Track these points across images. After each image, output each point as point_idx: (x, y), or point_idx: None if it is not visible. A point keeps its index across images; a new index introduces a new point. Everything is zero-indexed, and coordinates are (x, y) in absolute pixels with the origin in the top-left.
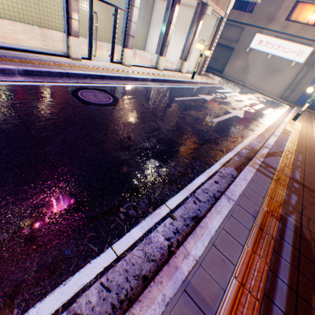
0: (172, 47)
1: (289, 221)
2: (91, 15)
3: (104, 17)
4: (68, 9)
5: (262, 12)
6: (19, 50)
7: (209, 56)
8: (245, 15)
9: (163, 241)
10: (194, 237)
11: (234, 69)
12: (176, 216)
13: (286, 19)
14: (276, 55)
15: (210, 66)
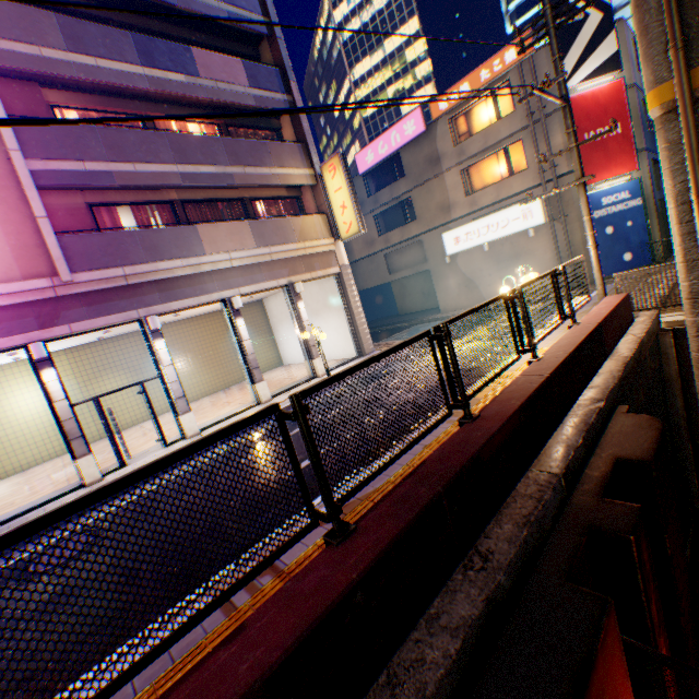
0: None
1: None
2: (104, 415)
3: (195, 368)
4: (65, 432)
5: (428, 210)
6: (5, 522)
7: (361, 322)
8: (411, 226)
9: None
10: None
11: (451, 295)
12: None
13: (467, 194)
14: (494, 239)
15: (426, 306)
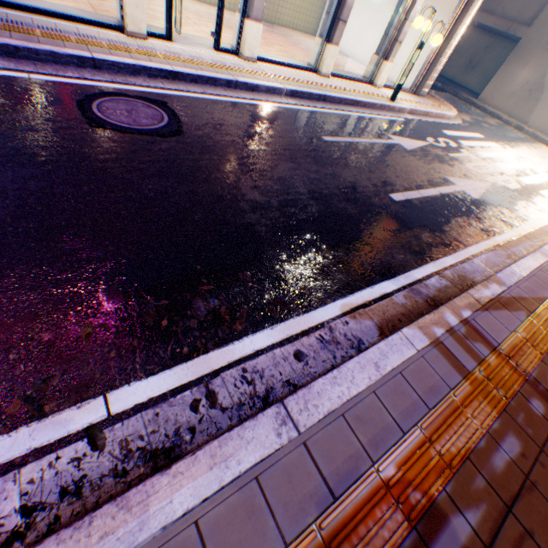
0: (370, 29)
1: (452, 530)
2: None
3: None
4: None
5: None
6: (21, 9)
7: (448, 53)
8: None
9: (7, 514)
10: (71, 542)
11: (507, 89)
12: (109, 440)
13: None
14: None
15: (457, 79)
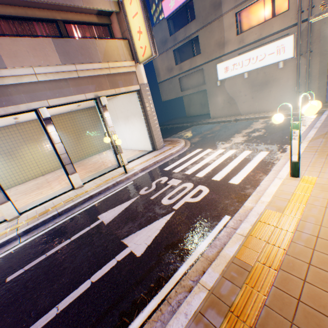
0: (125, 135)
1: None
2: None
3: (50, 151)
4: None
5: (209, 46)
6: None
7: (155, 127)
8: (197, 58)
9: None
10: None
11: (218, 107)
12: None
13: (238, 33)
14: (252, 69)
15: (202, 113)
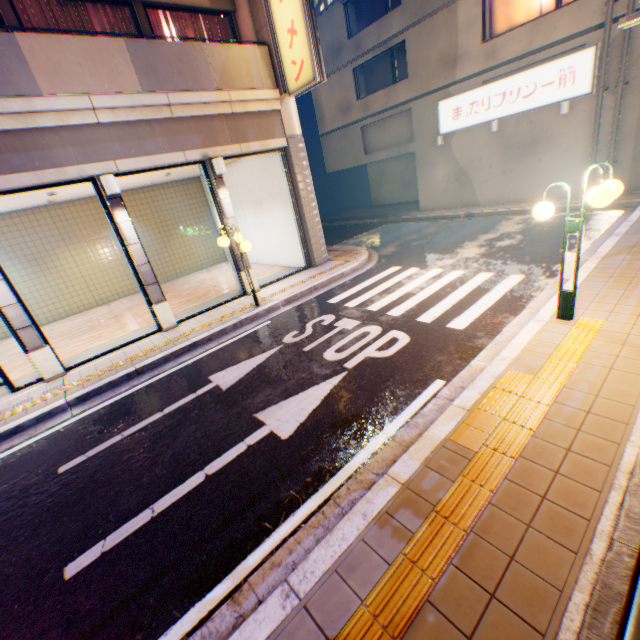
0: (254, 236)
1: None
2: None
3: (112, 261)
4: None
5: (425, 63)
6: None
7: (313, 222)
8: (399, 88)
9: None
10: None
11: (436, 189)
12: None
13: (485, 39)
14: (508, 114)
15: (403, 199)
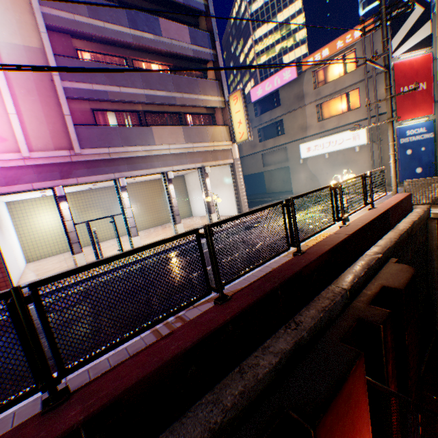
0: None
1: None
2: (91, 232)
3: (141, 212)
4: (70, 238)
5: (292, 128)
6: None
7: (242, 194)
8: (280, 138)
9: None
10: None
11: (301, 184)
12: None
13: (319, 120)
14: (332, 151)
15: (284, 189)
